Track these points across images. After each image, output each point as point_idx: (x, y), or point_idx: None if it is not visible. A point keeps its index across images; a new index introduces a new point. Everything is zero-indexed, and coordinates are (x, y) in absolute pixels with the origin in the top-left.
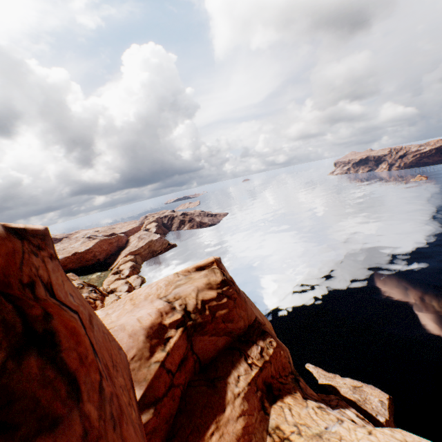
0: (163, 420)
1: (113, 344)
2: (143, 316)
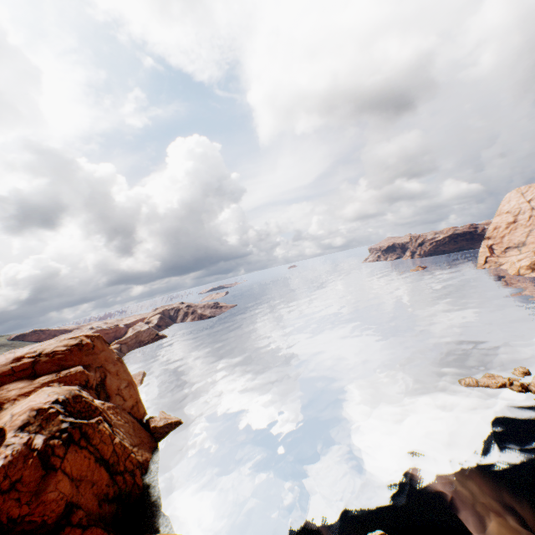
0: (1, 381)
1: None
2: (19, 353)
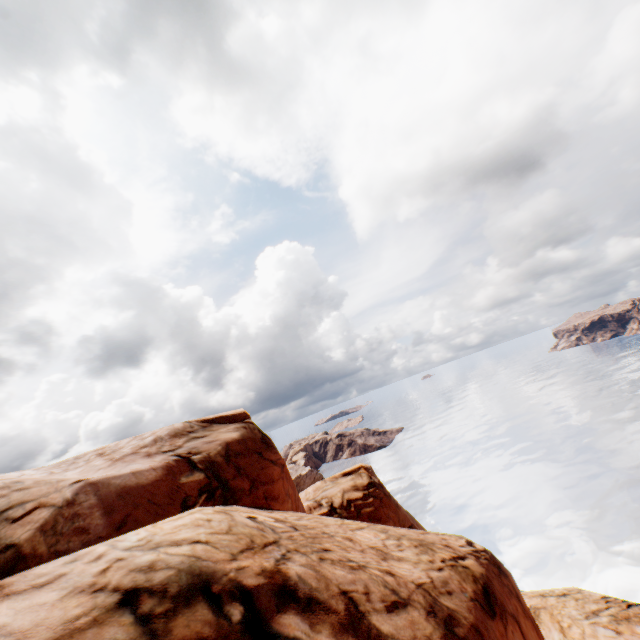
0: None
1: None
2: None
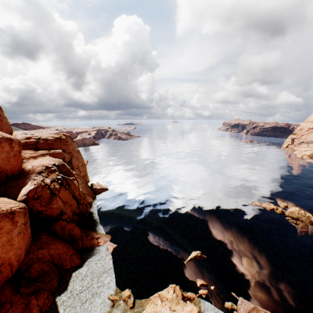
0: None
1: (8, 124)
2: (28, 135)
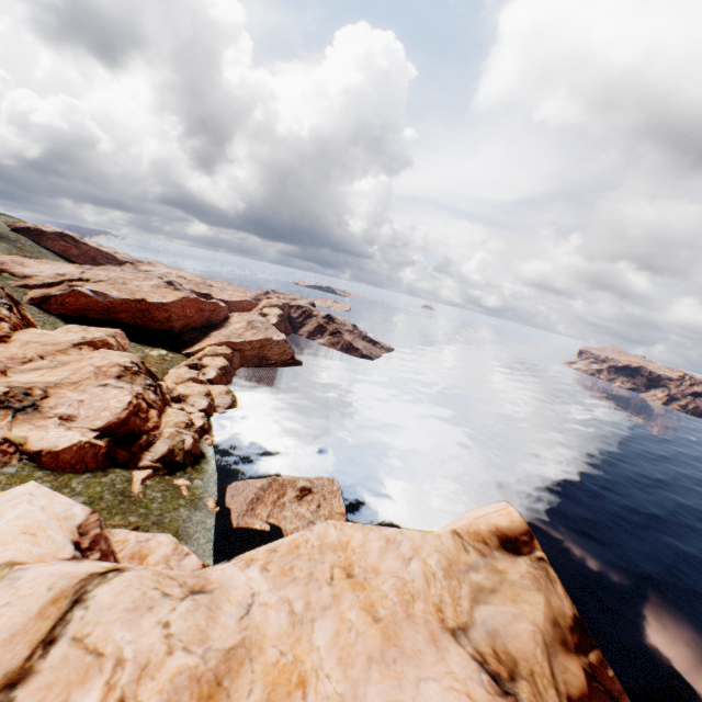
0: None
1: None
2: None
